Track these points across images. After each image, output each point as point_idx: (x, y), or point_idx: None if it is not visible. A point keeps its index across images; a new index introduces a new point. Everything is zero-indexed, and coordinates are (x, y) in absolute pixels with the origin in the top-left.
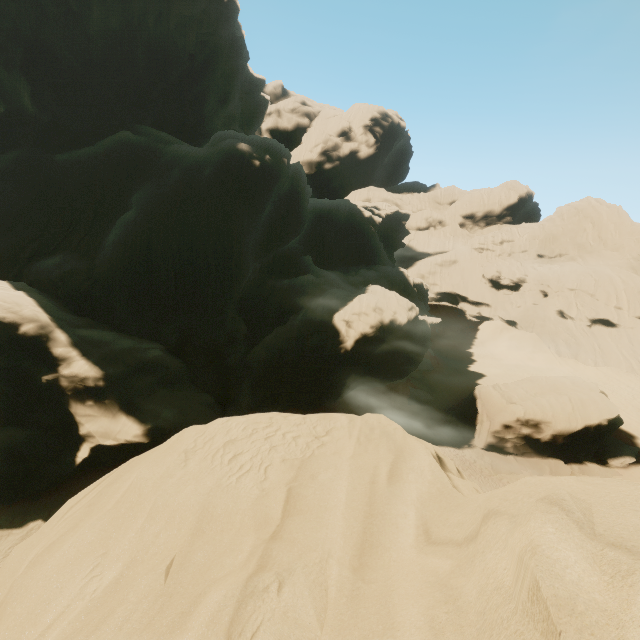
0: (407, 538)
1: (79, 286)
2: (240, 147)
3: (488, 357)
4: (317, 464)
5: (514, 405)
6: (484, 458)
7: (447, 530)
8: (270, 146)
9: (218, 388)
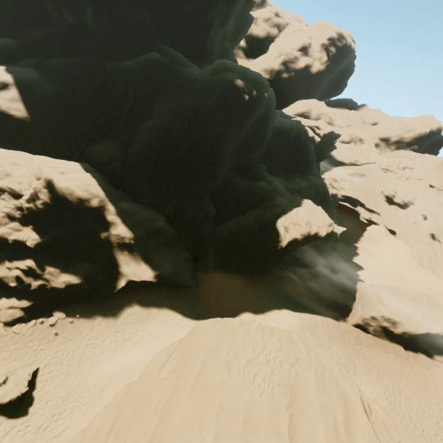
0: None
1: (118, 169)
2: (237, 83)
3: (368, 253)
4: (301, 398)
5: (383, 306)
6: (352, 332)
7: None
8: (256, 80)
9: (193, 248)
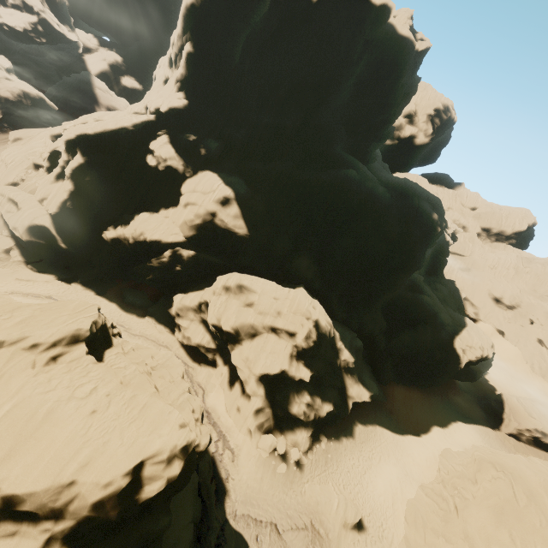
0: None
1: (319, 286)
2: (434, 217)
3: None
4: None
5: (536, 421)
6: (510, 441)
7: None
8: (439, 207)
9: (369, 359)
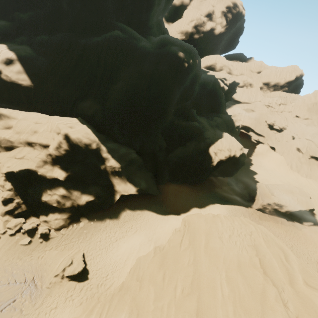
0: (301, 282)
1: (100, 119)
2: (179, 55)
3: (258, 163)
4: (262, 251)
5: (274, 197)
6: (257, 214)
7: (313, 284)
8: (190, 51)
9: (153, 169)
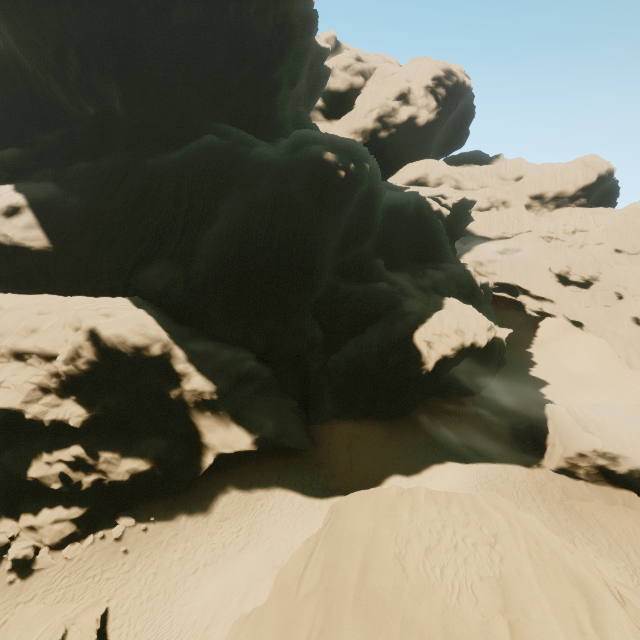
0: None
1: (180, 297)
2: (326, 157)
3: (549, 360)
4: (519, 595)
5: (592, 436)
6: (555, 482)
7: None
8: (351, 149)
9: (300, 392)
